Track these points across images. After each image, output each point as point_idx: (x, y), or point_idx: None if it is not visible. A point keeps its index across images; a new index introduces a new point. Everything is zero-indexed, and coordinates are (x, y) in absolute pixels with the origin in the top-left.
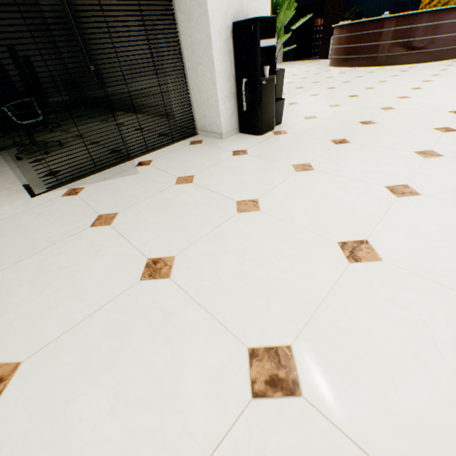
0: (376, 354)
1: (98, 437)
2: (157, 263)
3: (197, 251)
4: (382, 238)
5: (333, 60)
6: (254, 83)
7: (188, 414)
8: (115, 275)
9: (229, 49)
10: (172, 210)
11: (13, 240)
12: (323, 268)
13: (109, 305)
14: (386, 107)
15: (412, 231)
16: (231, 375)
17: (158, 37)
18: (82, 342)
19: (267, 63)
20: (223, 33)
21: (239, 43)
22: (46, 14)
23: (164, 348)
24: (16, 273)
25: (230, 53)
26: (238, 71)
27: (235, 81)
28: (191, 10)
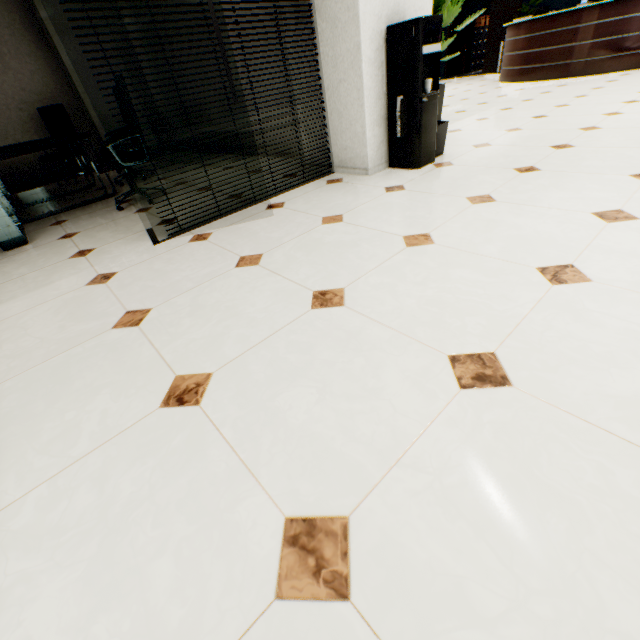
0: (590, 355)
1: (313, 418)
2: (326, 295)
3: (369, 283)
4: (591, 262)
5: (505, 73)
6: (412, 100)
7: (397, 401)
8: (282, 306)
9: (381, 60)
10: (326, 248)
11: (152, 283)
12: (522, 291)
13: (285, 329)
14: (588, 127)
15: (629, 254)
16: (434, 374)
17: (289, 52)
18: (268, 357)
19: (429, 75)
20: (375, 41)
21: (394, 52)
22: (132, 36)
23: (356, 359)
24: (171, 309)
25: (382, 65)
26: (391, 88)
27: (386, 101)
28: (336, 15)
